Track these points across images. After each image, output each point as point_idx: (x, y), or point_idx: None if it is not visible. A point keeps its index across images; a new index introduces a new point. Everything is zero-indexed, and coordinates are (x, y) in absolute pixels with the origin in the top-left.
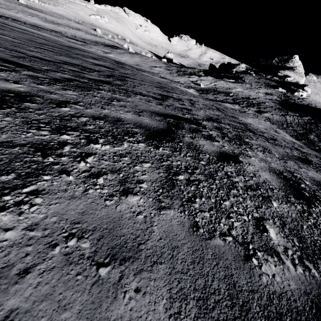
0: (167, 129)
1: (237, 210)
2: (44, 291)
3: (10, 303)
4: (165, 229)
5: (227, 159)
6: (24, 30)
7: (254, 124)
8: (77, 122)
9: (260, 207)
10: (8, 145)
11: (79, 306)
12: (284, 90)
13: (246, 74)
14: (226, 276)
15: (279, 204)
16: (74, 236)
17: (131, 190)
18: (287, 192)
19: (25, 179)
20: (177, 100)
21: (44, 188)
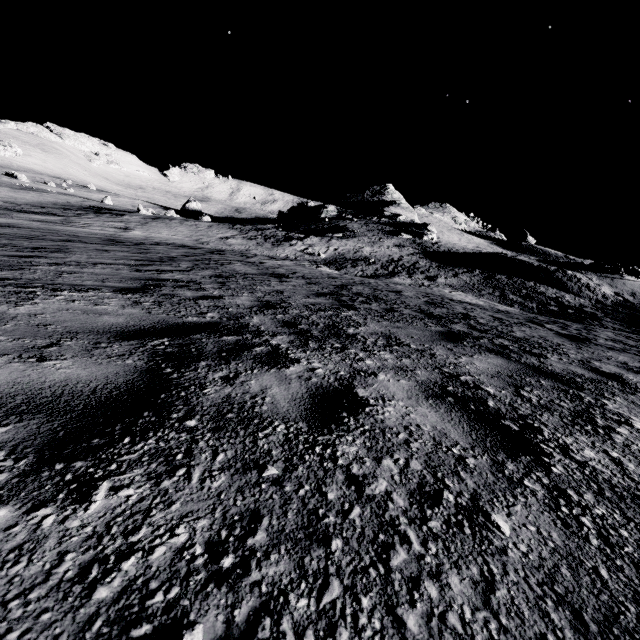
0: None
1: None
2: None
3: None
4: None
5: None
6: None
7: (478, 303)
8: None
9: None
10: None
11: None
12: (409, 235)
13: (345, 221)
14: None
15: None
16: None
17: None
18: None
19: None
20: (446, 305)
21: None
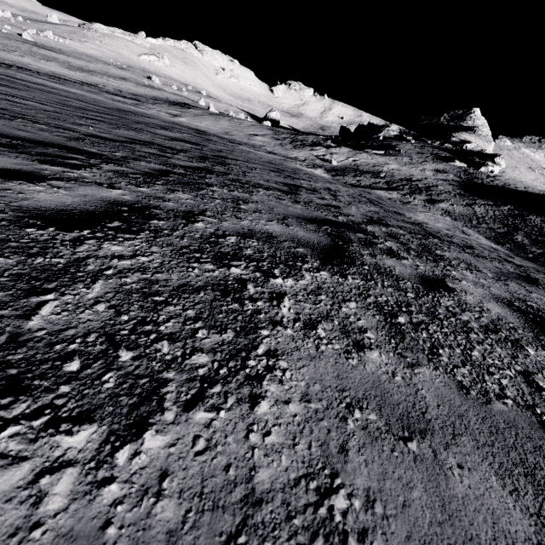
0: (335, 245)
1: (493, 362)
2: (378, 470)
3: (359, 482)
4: (435, 394)
5: (434, 286)
6: (43, 86)
7: (429, 223)
8: (228, 245)
9: (516, 356)
10: (190, 290)
11: (421, 485)
12: (463, 163)
13: (401, 142)
14: (535, 447)
15: (535, 351)
16: (353, 407)
17: (362, 343)
18: (534, 332)
19: (247, 336)
20: (312, 192)
21: (275, 348)
